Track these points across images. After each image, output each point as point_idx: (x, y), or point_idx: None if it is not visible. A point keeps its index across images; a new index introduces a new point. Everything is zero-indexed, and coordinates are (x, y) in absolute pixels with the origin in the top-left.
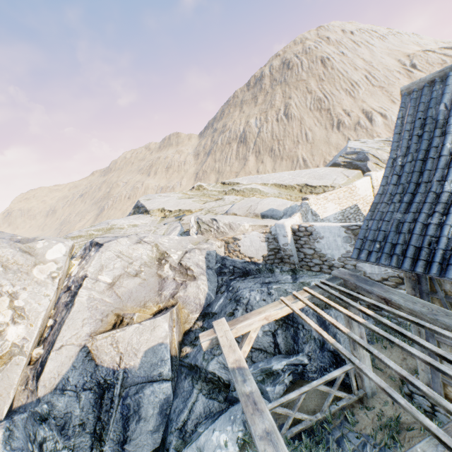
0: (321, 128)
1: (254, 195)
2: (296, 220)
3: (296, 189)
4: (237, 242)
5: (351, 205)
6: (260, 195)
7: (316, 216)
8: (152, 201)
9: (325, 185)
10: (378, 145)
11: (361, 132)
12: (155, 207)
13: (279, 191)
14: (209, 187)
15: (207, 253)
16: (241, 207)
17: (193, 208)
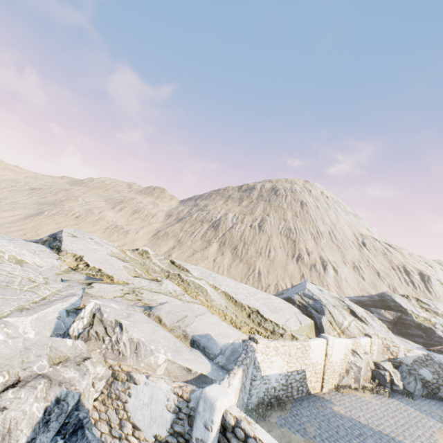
0: (284, 252)
1: (198, 295)
2: (235, 387)
3: (246, 311)
4: (131, 385)
5: (299, 369)
6: (204, 298)
7: (257, 369)
8: (76, 240)
9: (277, 322)
10: (334, 301)
11: (314, 274)
12: (73, 250)
13: (227, 303)
14: (155, 258)
15: (59, 398)
16: (172, 312)
17: (118, 277)
